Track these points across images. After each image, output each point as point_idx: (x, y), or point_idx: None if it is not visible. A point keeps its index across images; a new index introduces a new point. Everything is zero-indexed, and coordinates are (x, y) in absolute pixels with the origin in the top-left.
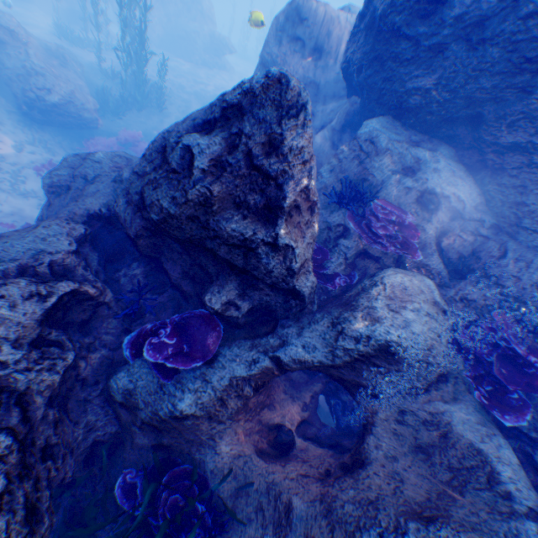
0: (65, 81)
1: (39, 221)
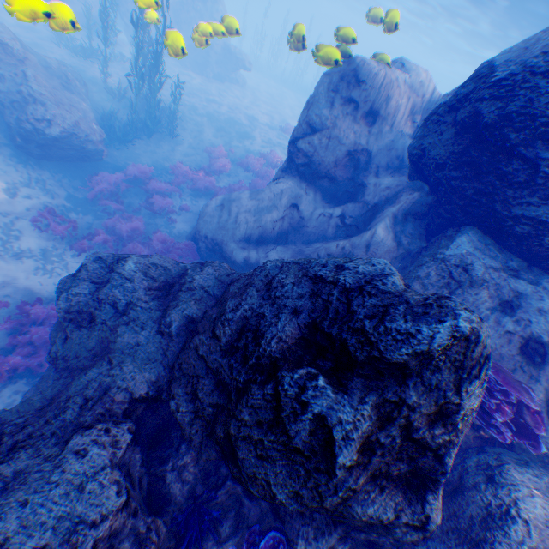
0: (68, 110)
1: (49, 357)
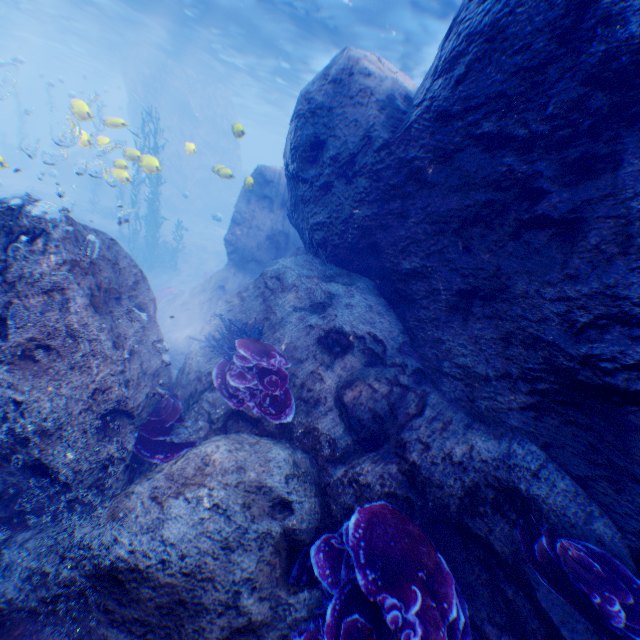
0: None
1: None
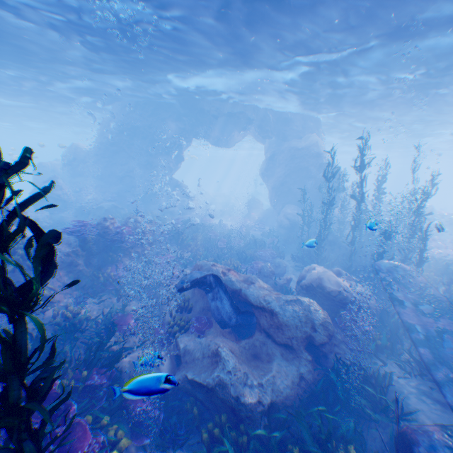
0: None
1: None
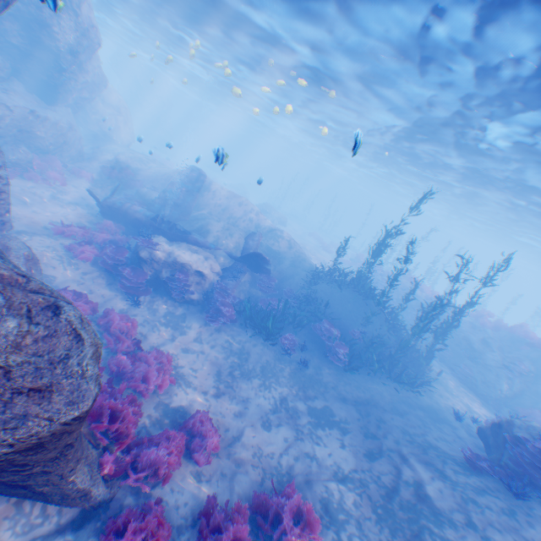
0: None
1: None
